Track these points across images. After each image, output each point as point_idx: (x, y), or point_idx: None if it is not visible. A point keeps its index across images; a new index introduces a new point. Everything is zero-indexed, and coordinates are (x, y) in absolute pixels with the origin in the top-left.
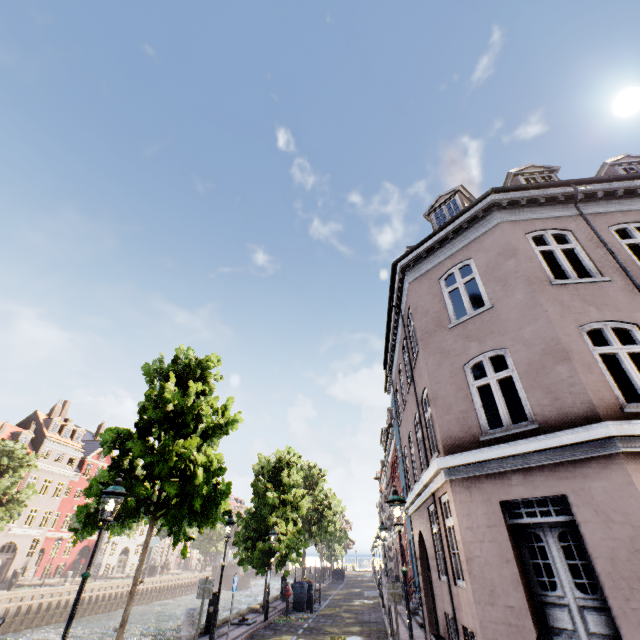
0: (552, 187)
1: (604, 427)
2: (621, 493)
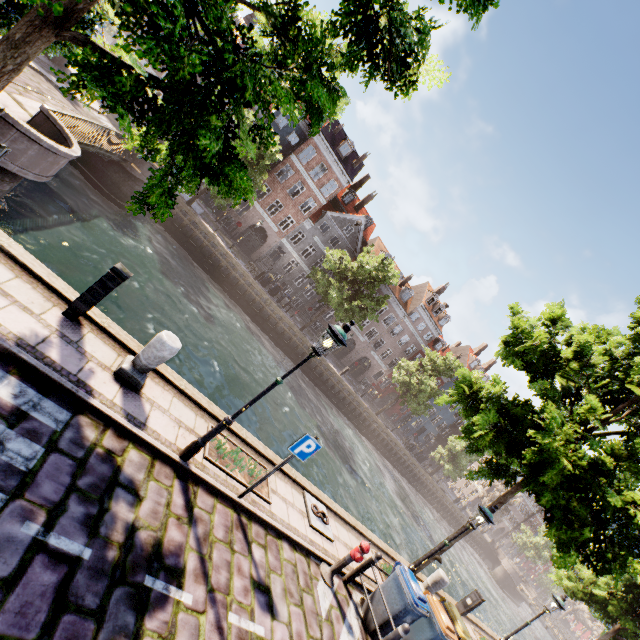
0: None
1: None
2: None
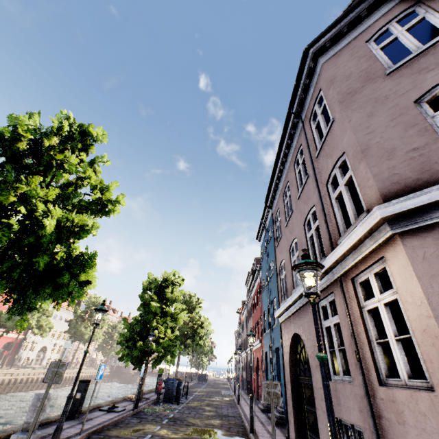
0: None
1: None
2: None
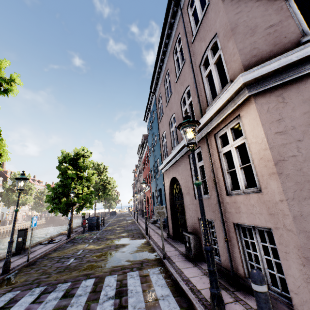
0: None
1: None
2: None
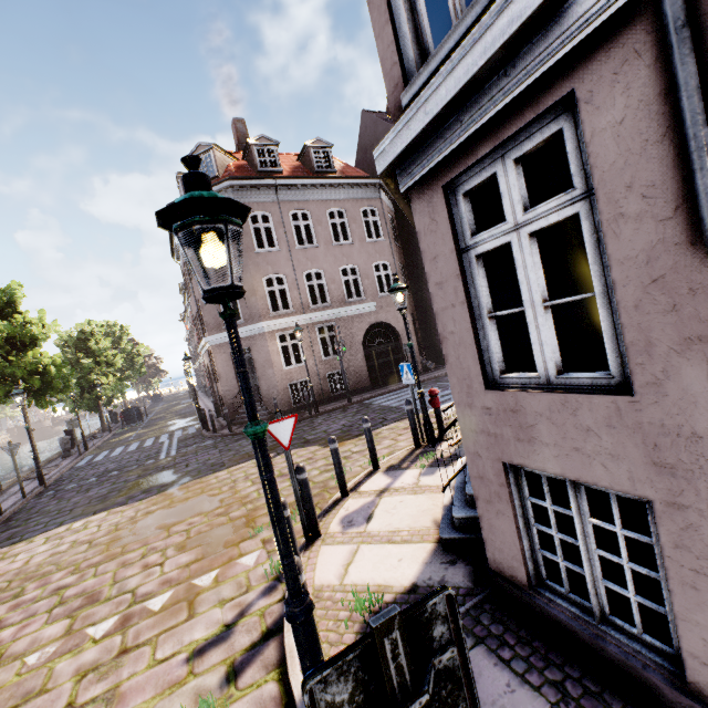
0: (265, 179)
1: (261, 324)
2: (264, 345)
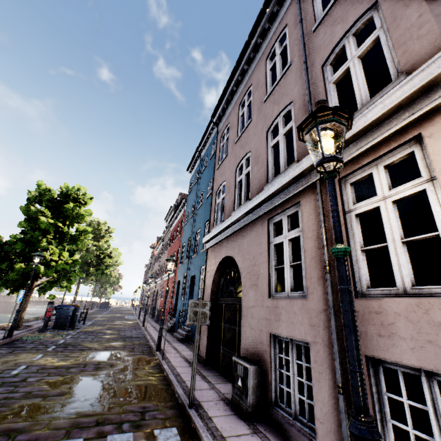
0: None
1: None
2: None
